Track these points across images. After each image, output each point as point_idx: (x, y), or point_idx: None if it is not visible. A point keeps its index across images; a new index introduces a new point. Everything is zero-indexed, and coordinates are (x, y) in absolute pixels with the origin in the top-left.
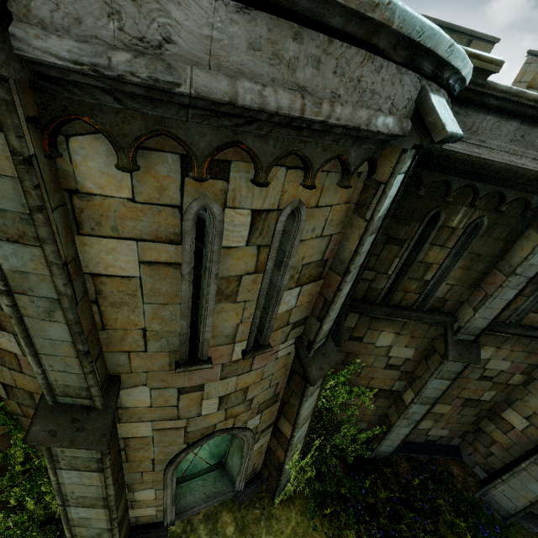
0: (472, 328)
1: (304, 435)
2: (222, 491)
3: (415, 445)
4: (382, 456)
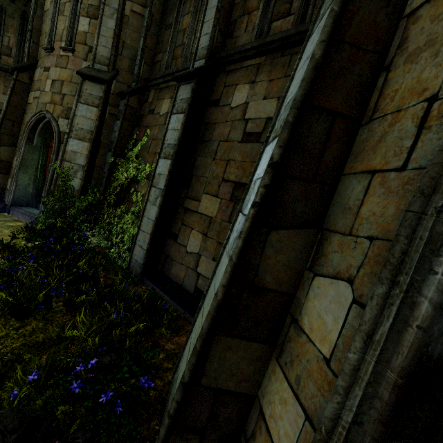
0: (201, 50)
1: (83, 165)
2: (37, 215)
3: (180, 288)
4: (134, 269)
